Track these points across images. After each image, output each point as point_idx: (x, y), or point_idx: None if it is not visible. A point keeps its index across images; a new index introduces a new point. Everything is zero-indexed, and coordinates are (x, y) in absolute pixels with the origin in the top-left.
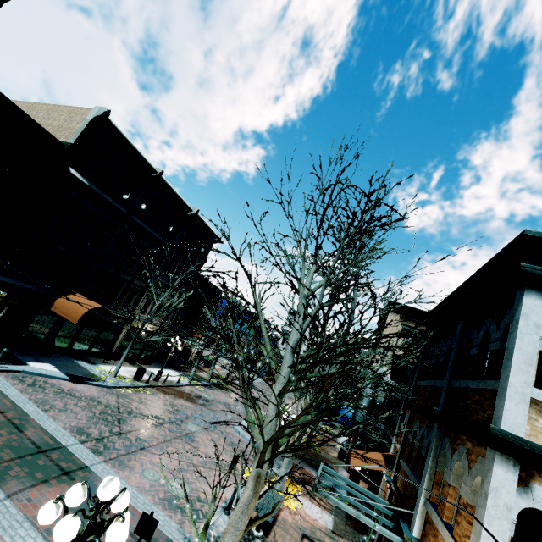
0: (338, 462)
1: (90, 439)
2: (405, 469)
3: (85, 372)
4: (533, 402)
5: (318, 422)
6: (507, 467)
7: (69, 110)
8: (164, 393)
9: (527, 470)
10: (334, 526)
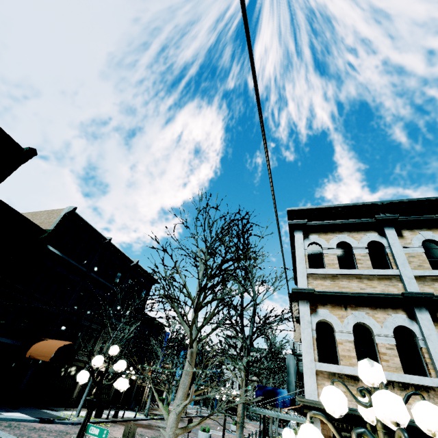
0: None
1: None
2: None
3: (51, 415)
4: (310, 275)
5: (211, 302)
6: (304, 305)
7: (48, 212)
8: (124, 425)
9: (314, 305)
10: None
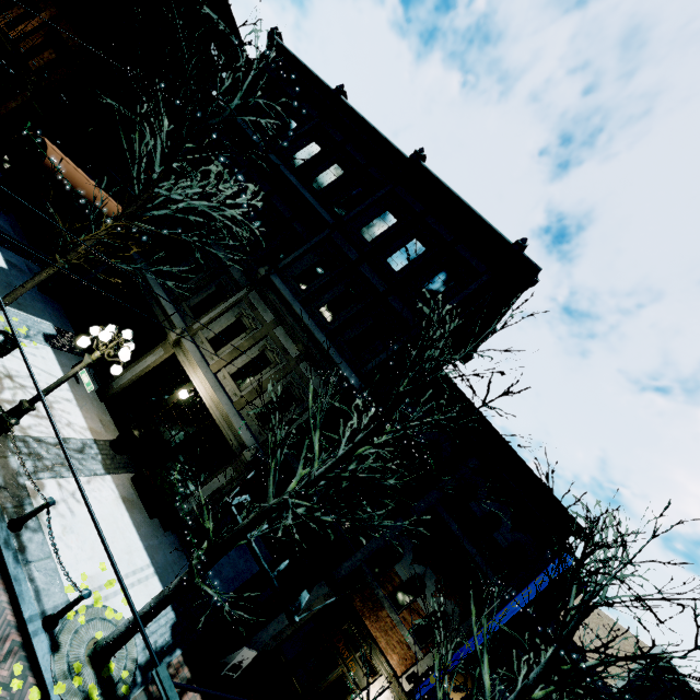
0: None
1: None
2: None
3: None
4: None
5: None
6: None
7: None
8: None
9: None
10: None
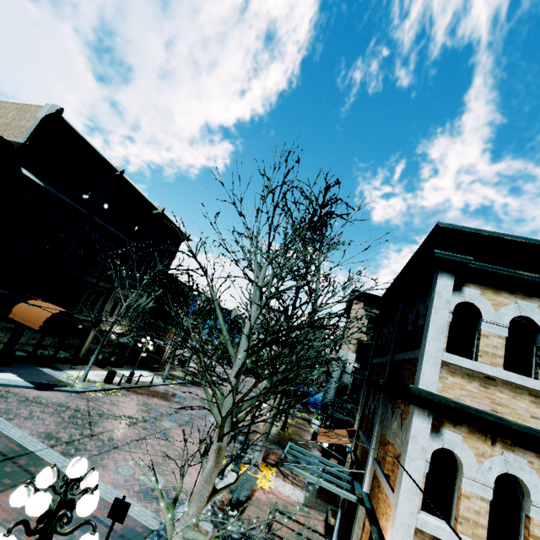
0: (311, 444)
1: (59, 443)
2: (362, 438)
3: (51, 378)
4: (445, 364)
5: (266, 394)
6: (423, 418)
7: (17, 107)
8: (137, 394)
9: (439, 419)
10: (305, 500)
